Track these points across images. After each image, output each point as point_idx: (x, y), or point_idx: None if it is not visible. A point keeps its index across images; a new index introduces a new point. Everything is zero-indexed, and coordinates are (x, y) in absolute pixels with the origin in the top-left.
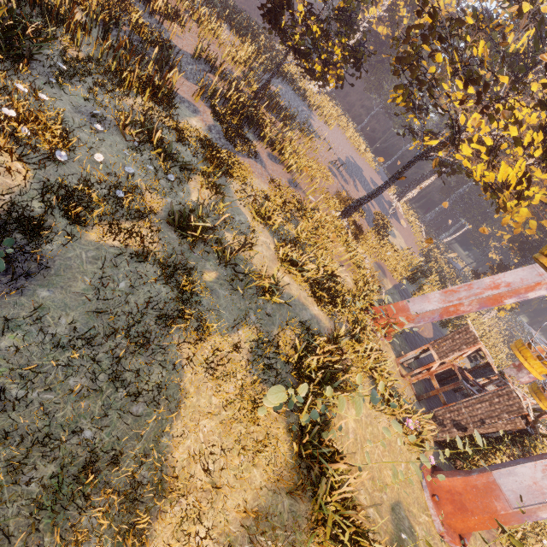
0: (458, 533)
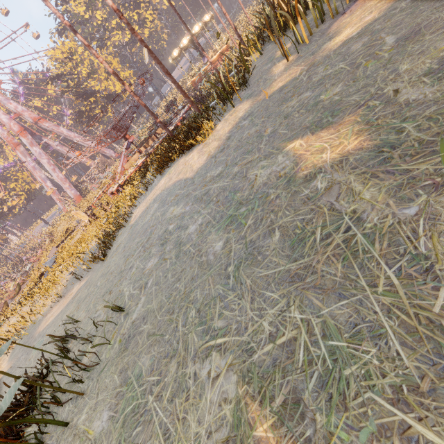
0: None
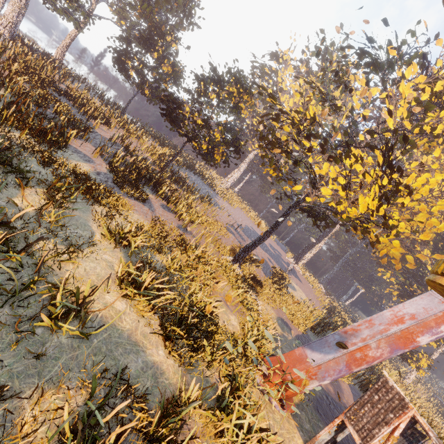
0: None
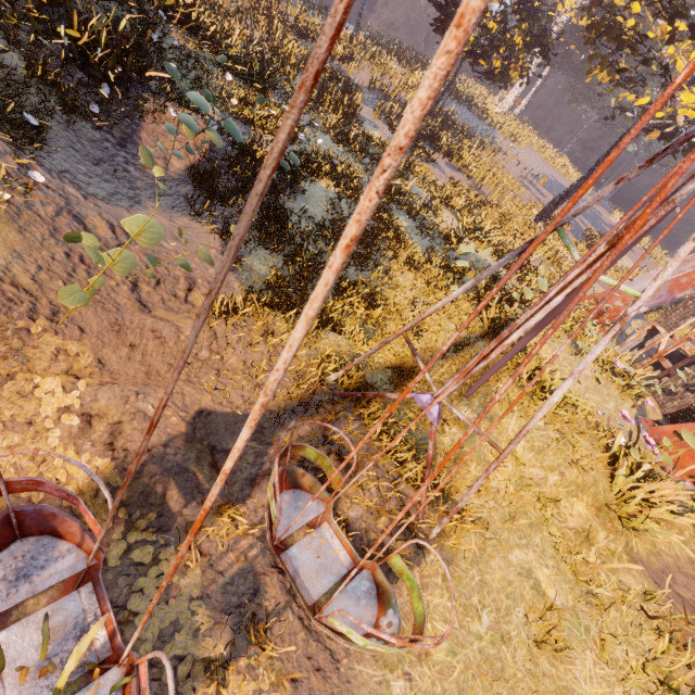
0: (688, 475)
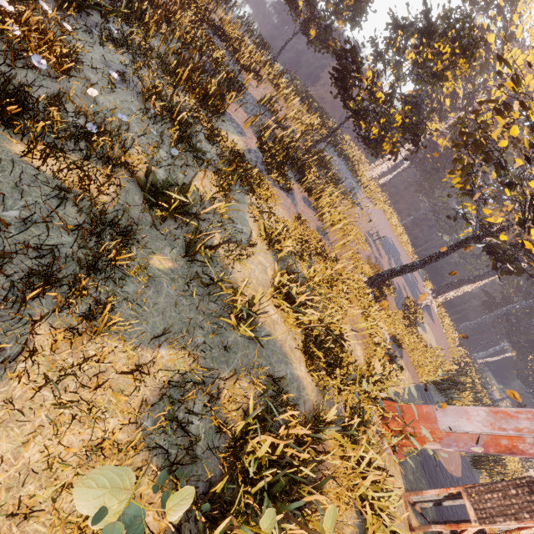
0: None
